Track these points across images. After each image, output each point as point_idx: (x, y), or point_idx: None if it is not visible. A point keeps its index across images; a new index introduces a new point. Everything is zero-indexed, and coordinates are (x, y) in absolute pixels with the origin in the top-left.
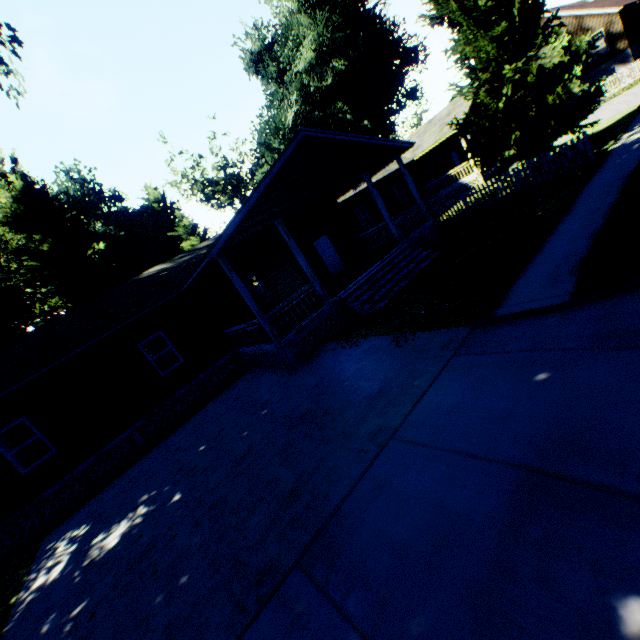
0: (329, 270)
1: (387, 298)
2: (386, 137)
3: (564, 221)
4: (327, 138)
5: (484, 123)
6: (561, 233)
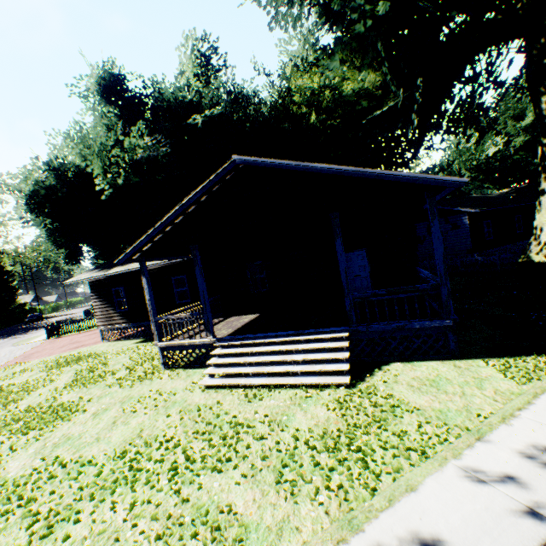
0: None
1: None
2: None
3: None
4: None
5: None
6: None
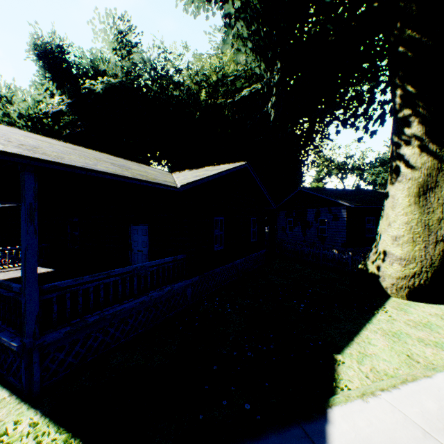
0: None
1: None
2: None
3: None
4: None
5: None
6: None
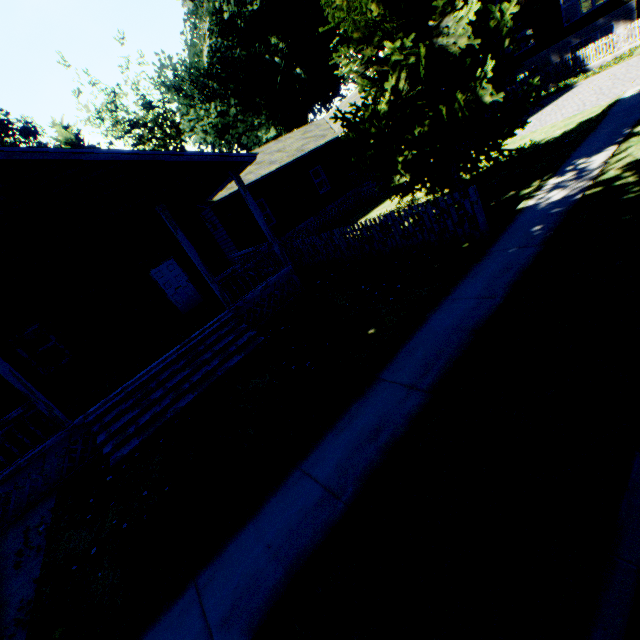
0: (176, 307)
1: (145, 433)
2: (338, 88)
3: (341, 419)
4: (53, 159)
5: (369, 127)
6: (305, 473)
